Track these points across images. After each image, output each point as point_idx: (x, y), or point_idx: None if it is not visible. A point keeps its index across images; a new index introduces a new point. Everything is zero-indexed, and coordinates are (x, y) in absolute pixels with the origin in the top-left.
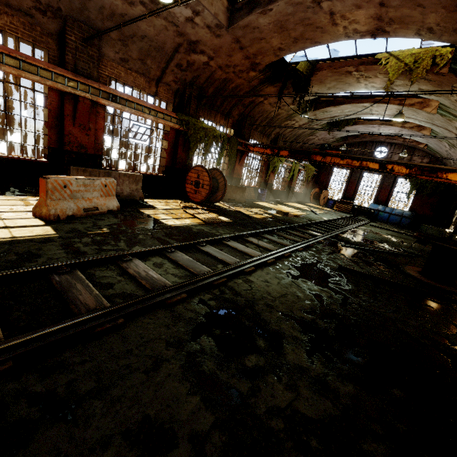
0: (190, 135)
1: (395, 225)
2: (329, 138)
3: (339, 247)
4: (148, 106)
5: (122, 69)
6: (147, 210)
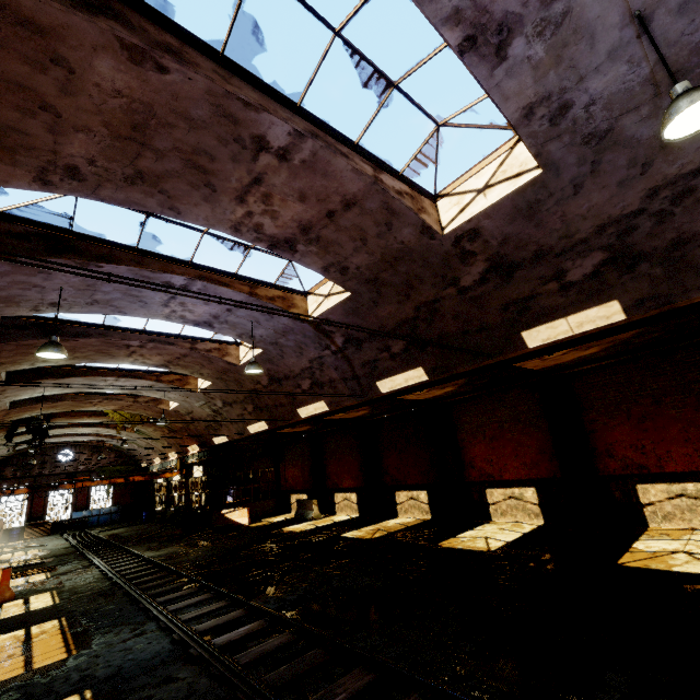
0: None
1: (108, 524)
2: (3, 453)
3: (135, 543)
4: None
5: None
6: None
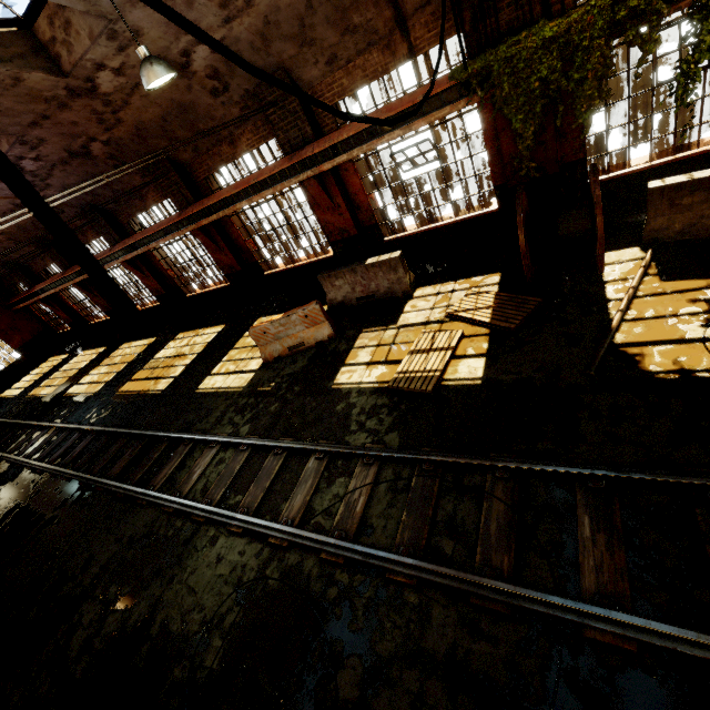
0: (502, 101)
1: None
2: None
3: None
4: (383, 116)
5: (341, 74)
6: (370, 333)
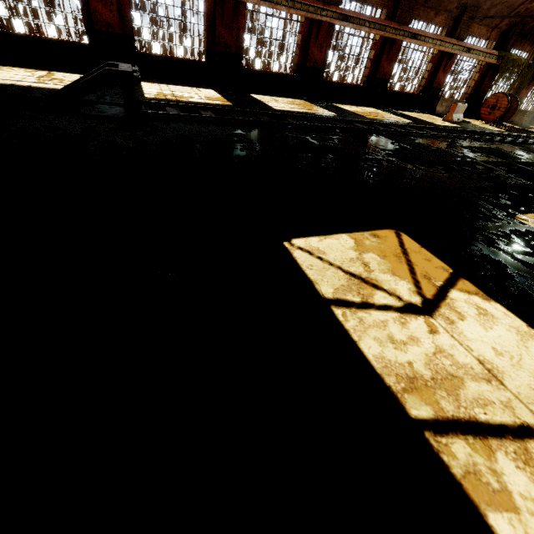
0: (501, 67)
1: None
2: None
3: None
4: (484, 50)
5: (476, 26)
6: (471, 123)
